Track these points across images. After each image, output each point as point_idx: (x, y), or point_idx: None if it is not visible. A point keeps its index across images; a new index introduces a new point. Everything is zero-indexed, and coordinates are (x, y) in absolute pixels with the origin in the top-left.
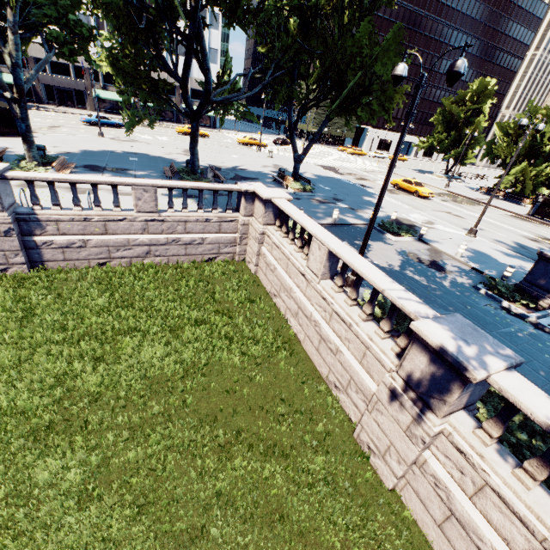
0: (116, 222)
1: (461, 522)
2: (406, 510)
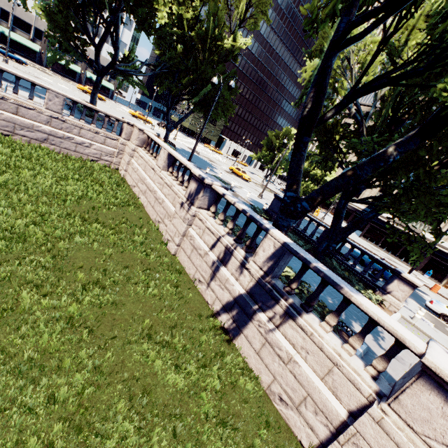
0: (27, 109)
1: (196, 248)
2: (178, 261)
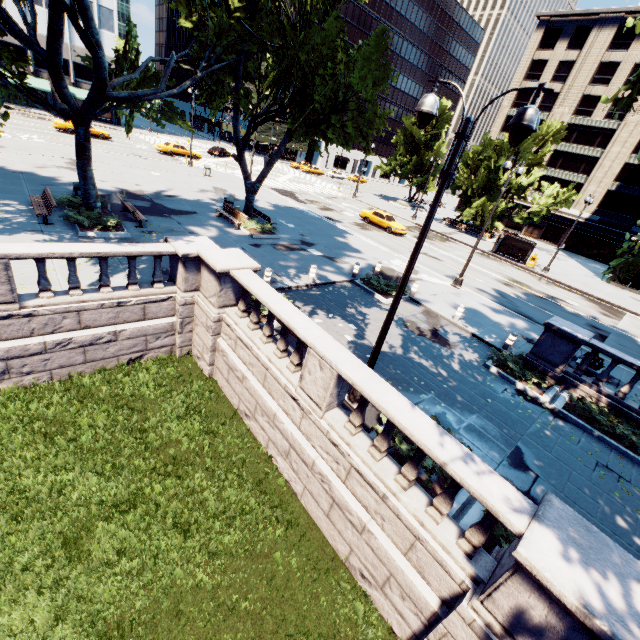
0: None
1: None
2: None
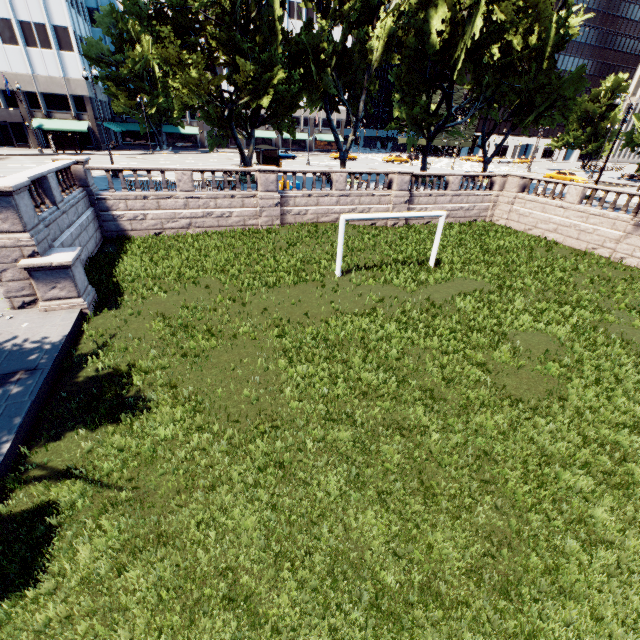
0: (440, 197)
1: None
2: None
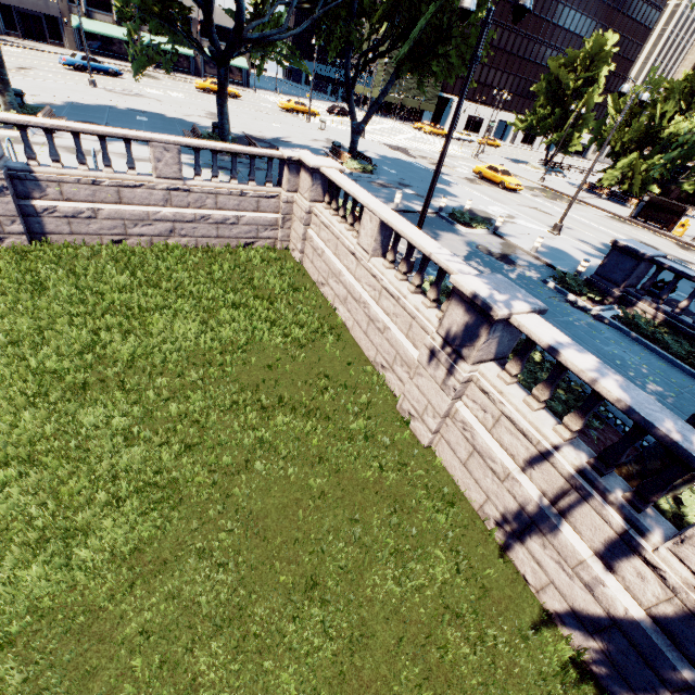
0: (132, 188)
1: (481, 453)
2: (439, 461)
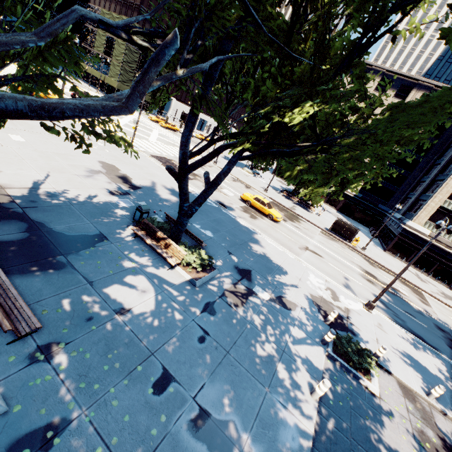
0: None
1: None
2: None
